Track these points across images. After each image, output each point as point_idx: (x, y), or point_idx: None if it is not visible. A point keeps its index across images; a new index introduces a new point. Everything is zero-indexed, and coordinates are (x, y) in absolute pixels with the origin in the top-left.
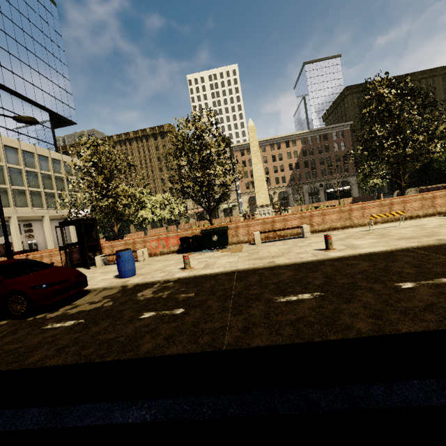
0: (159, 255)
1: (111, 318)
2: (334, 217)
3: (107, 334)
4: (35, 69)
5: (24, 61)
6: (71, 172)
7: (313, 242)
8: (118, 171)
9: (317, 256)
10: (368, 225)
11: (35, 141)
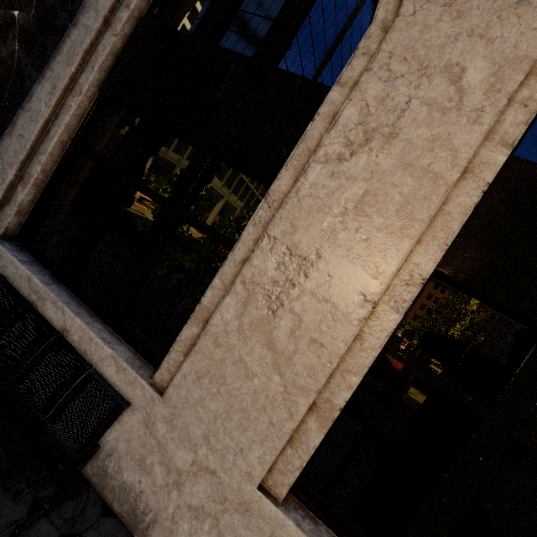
0: None
1: None
2: None
3: None
4: None
5: None
6: None
7: None
8: None
9: None
10: None
11: None
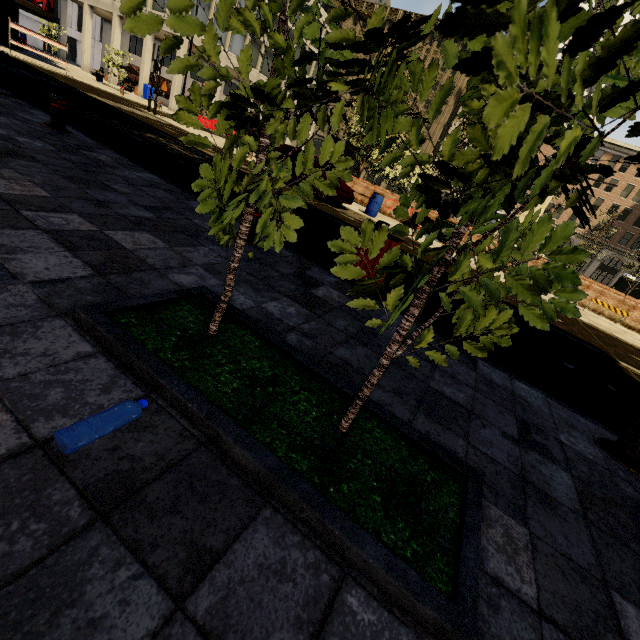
0: (387, 215)
1: None
2: None
3: None
4: None
5: None
6: None
7: None
8: None
9: None
10: (591, 311)
11: None
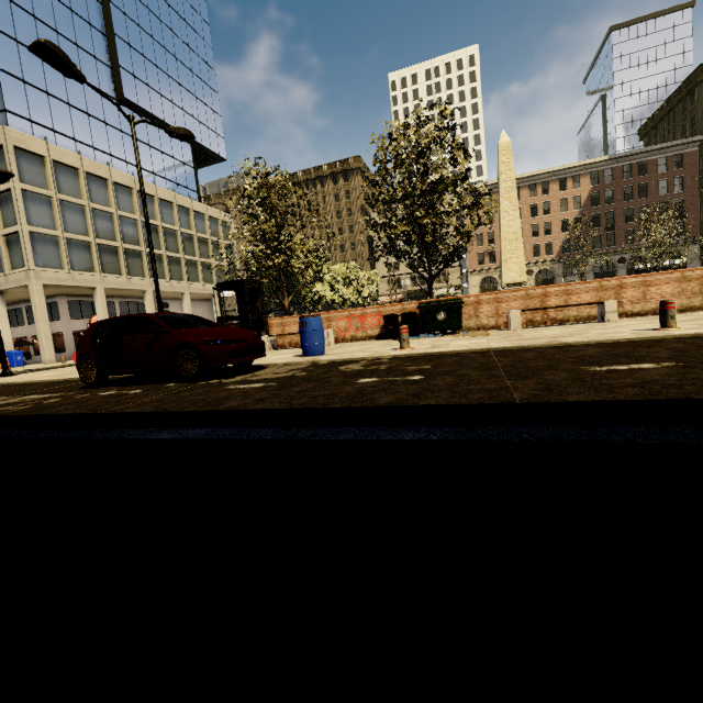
0: (349, 341)
1: (313, 382)
2: (667, 290)
3: (318, 392)
4: (175, 78)
5: (161, 68)
6: (218, 232)
7: (625, 324)
8: (293, 215)
9: (645, 334)
10: None
11: (173, 186)
